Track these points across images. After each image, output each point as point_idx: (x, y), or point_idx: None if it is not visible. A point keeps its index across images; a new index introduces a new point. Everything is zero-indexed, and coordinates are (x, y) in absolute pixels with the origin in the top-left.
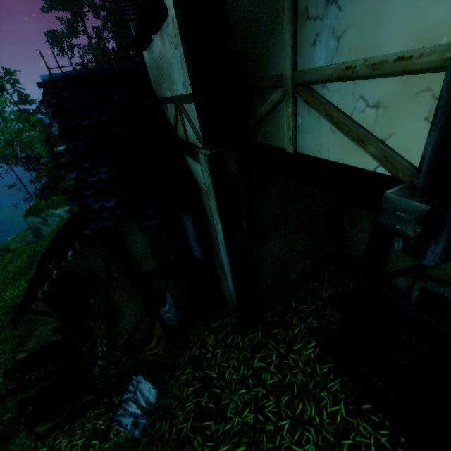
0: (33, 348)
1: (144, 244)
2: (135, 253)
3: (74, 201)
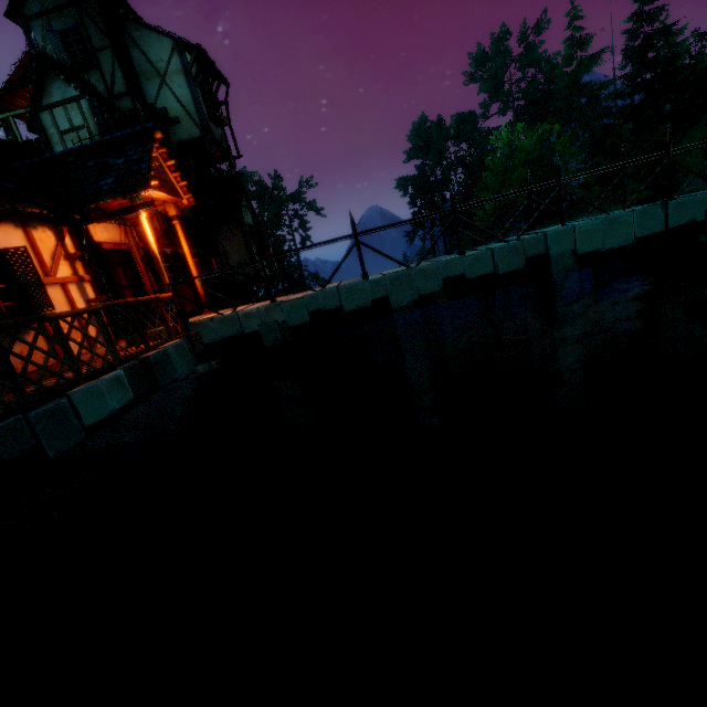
0: None
1: None
2: None
3: None
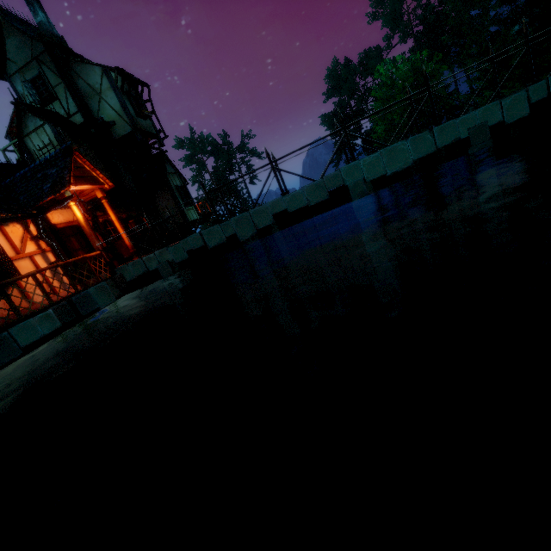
0: None
1: None
2: None
3: None
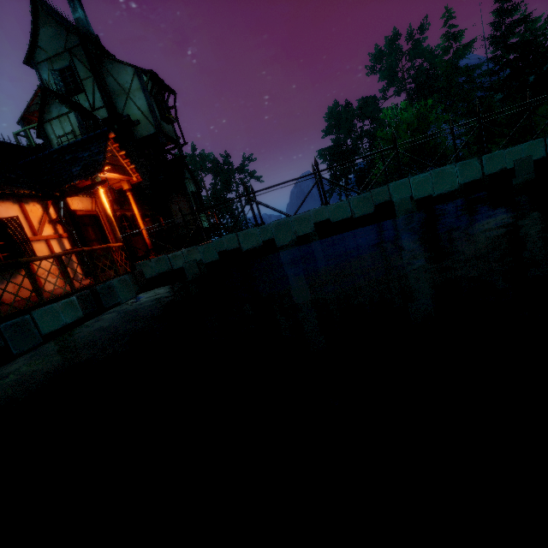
0: None
1: None
2: None
3: None
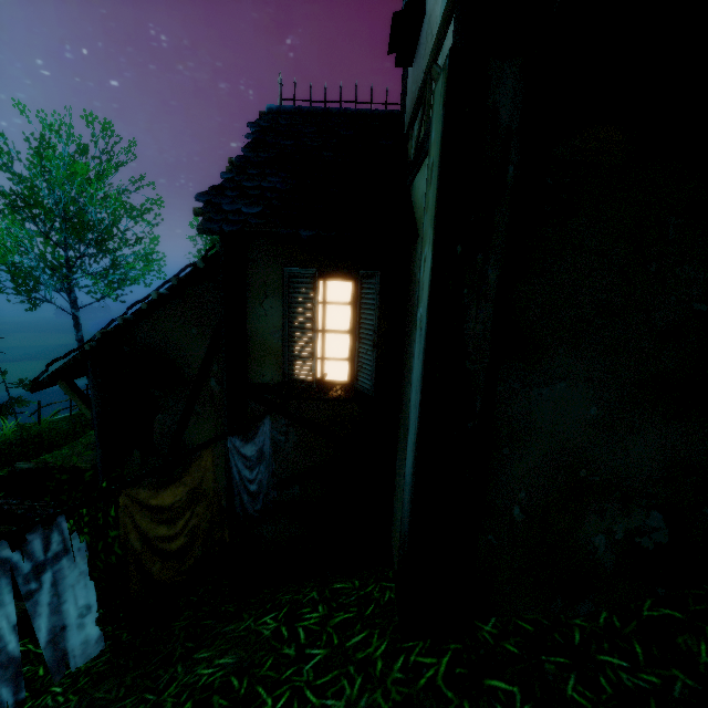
0: (45, 462)
1: (276, 321)
2: (255, 333)
3: (204, 196)
